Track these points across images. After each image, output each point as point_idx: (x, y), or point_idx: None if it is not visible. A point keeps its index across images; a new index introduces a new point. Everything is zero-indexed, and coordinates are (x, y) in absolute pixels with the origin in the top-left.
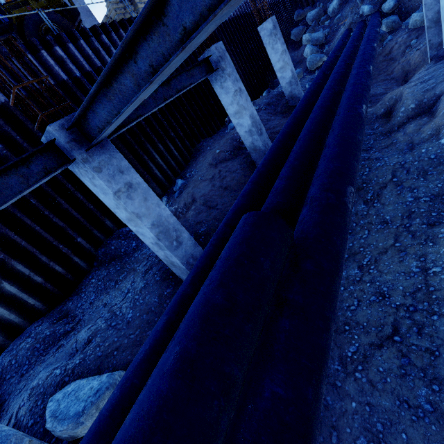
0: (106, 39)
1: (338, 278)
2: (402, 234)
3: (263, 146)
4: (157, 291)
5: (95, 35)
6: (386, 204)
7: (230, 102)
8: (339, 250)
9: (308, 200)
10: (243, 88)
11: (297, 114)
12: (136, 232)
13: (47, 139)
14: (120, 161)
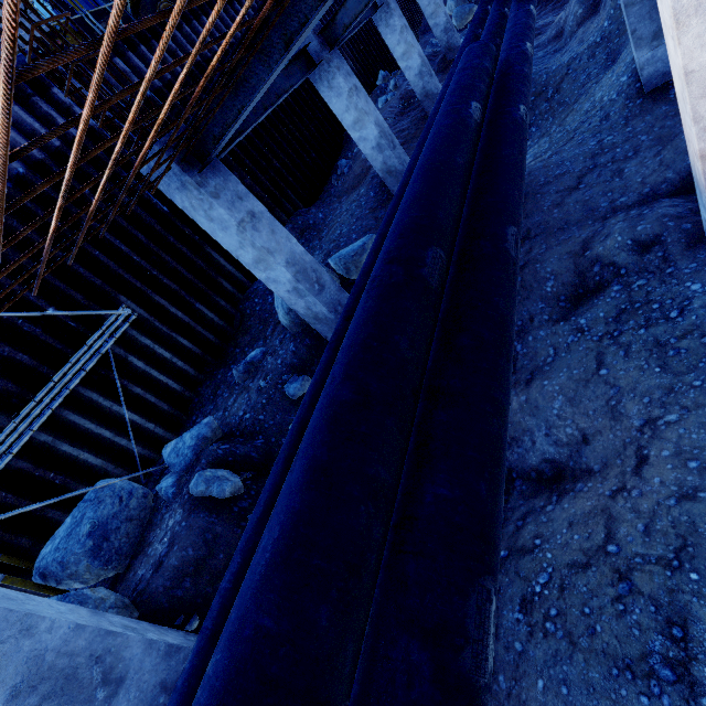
0: (239, 6)
1: (529, 73)
2: (578, 100)
3: (436, 88)
4: (371, 218)
5: (227, 3)
6: (564, 92)
7: (397, 42)
8: (527, 64)
9: (500, 59)
10: (408, 25)
11: (466, 44)
12: (358, 140)
13: (300, 48)
14: (346, 67)
